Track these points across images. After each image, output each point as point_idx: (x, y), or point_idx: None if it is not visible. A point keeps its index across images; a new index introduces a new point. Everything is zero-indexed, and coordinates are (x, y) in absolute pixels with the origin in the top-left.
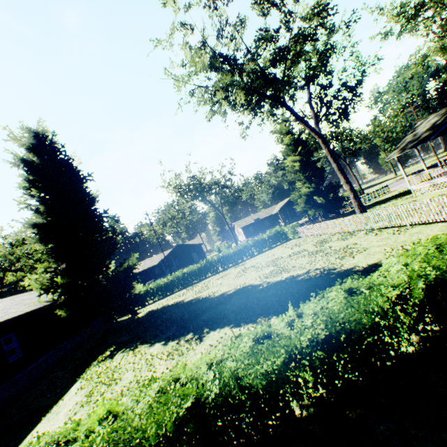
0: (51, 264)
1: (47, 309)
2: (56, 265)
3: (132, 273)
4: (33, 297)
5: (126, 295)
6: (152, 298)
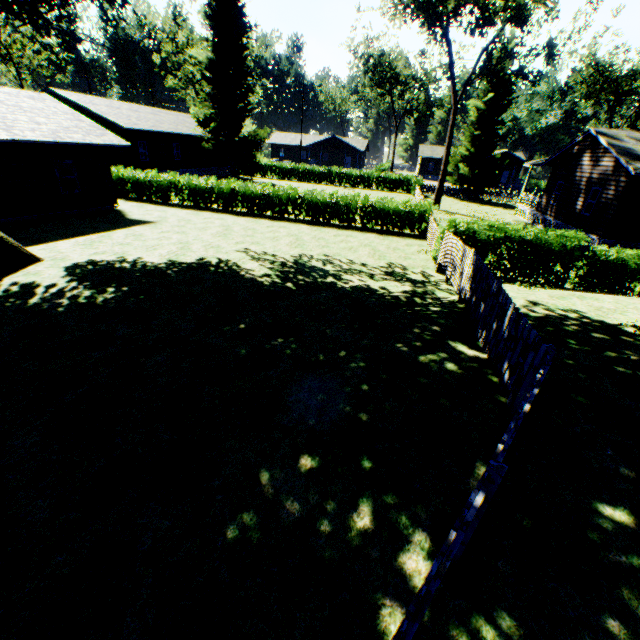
0: (207, 104)
1: (198, 139)
2: (210, 107)
3: (257, 144)
4: (190, 123)
5: (251, 159)
6: (272, 175)
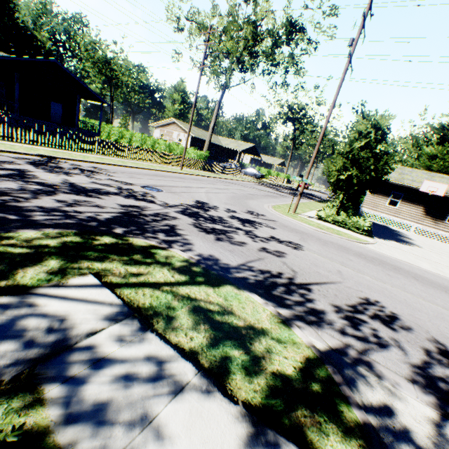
0: None
1: None
2: None
3: None
4: None
5: None
6: None
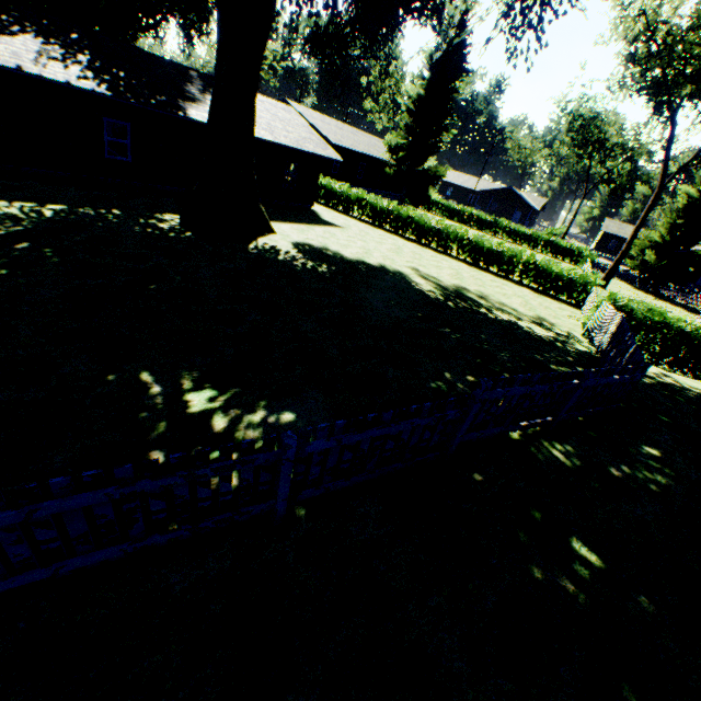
0: (402, 134)
1: (382, 163)
2: (403, 137)
3: (435, 180)
4: (379, 147)
5: (423, 192)
6: (436, 212)
